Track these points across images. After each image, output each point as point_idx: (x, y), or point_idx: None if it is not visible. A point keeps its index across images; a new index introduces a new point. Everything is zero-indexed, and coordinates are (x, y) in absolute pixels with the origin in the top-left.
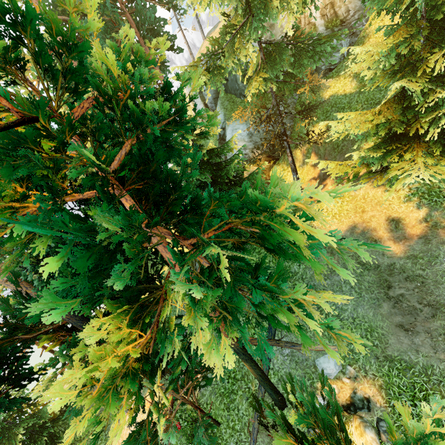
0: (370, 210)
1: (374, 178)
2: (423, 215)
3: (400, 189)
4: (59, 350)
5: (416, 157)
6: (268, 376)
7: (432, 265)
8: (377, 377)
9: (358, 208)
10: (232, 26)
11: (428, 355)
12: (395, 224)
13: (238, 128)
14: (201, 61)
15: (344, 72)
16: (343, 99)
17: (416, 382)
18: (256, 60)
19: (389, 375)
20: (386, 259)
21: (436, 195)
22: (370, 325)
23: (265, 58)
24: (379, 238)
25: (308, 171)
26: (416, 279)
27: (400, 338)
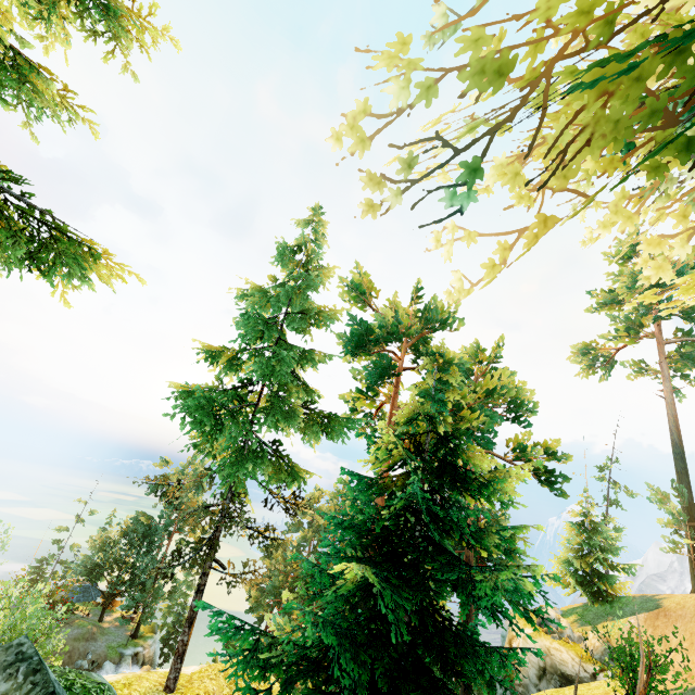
0: None
1: None
2: None
3: None
4: None
5: None
6: None
7: None
8: None
9: None
10: None
11: None
12: None
13: None
14: None
15: None
16: None
17: None
18: None
19: None
20: None
21: None
22: None
23: None
24: None
25: None
26: None
27: None
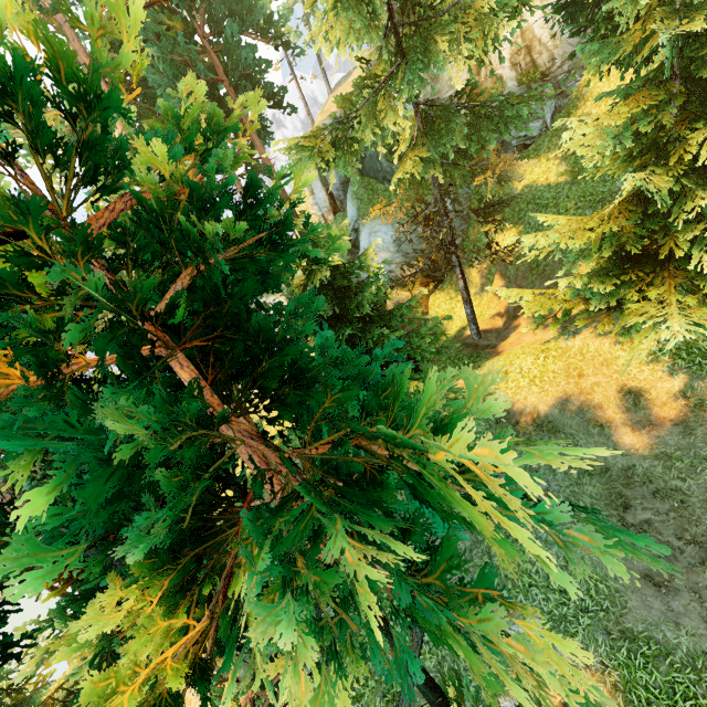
0: (591, 373)
1: (597, 321)
2: (679, 386)
3: (640, 341)
4: (59, 610)
5: (669, 293)
6: (419, 656)
7: (697, 472)
8: (608, 668)
9: (572, 369)
10: (373, 78)
11: (697, 633)
12: (634, 399)
13: (380, 230)
14: (323, 129)
15: (547, 151)
16: (545, 192)
17: (678, 682)
18: (410, 129)
19: (630, 665)
20: (621, 457)
21: (700, 353)
22: (596, 573)
23: (423, 127)
24: (608, 422)
25: (489, 302)
26: (672, 496)
27: (647, 600)
